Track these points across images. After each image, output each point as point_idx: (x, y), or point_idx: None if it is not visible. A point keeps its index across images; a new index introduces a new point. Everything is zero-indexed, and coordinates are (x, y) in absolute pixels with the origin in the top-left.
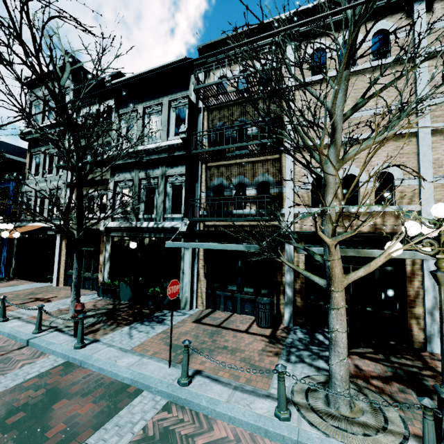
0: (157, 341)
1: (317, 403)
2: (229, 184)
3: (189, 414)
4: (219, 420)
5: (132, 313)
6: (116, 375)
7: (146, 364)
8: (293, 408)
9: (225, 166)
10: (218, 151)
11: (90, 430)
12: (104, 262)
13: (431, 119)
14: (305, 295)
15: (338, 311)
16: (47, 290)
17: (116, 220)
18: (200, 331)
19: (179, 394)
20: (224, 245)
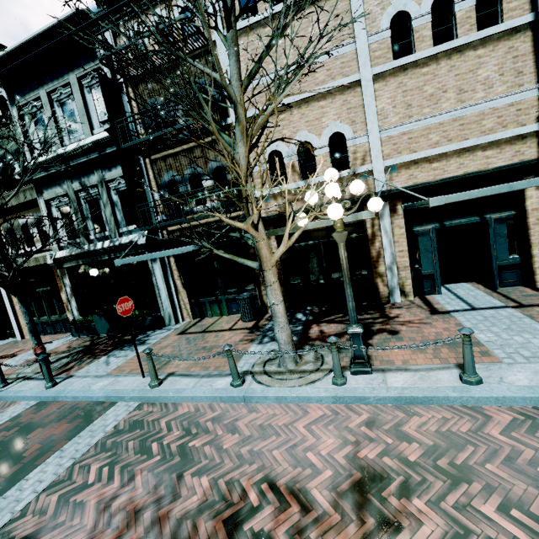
0: (135, 361)
1: (271, 367)
2: (182, 178)
3: (158, 406)
4: (185, 403)
5: (111, 344)
6: (91, 398)
7: (121, 381)
8: (249, 377)
9: (171, 156)
10: (153, 140)
11: (65, 441)
12: (68, 299)
13: (372, 62)
14: (285, 281)
15: (271, 287)
16: (11, 346)
17: (64, 248)
18: (183, 341)
19: (149, 394)
20: (174, 251)
